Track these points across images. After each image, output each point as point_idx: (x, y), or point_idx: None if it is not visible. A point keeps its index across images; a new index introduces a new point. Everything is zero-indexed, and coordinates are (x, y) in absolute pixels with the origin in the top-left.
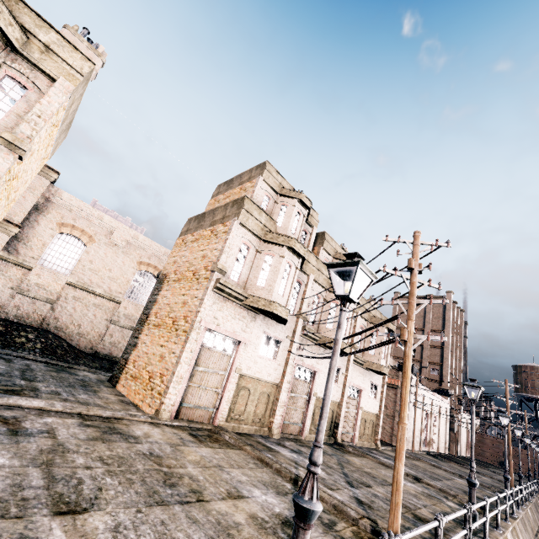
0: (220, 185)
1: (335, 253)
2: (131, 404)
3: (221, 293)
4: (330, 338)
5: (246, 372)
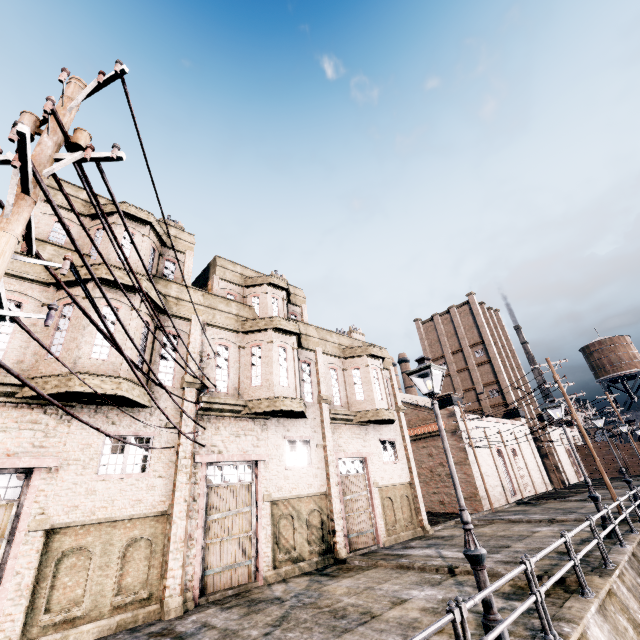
0: None
1: (245, 280)
2: None
3: None
4: (260, 399)
5: (66, 520)
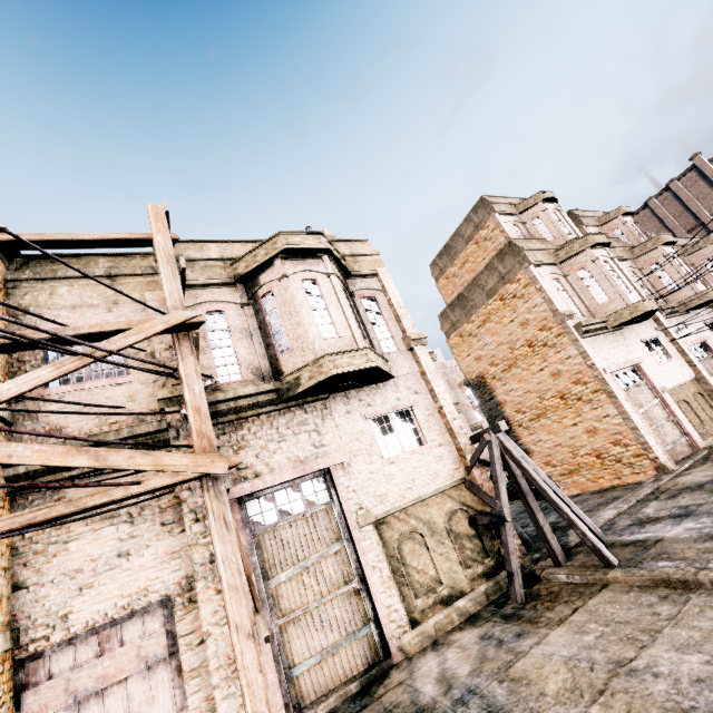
0: (433, 263)
1: (598, 221)
2: (609, 489)
3: (589, 335)
4: (688, 297)
5: (668, 387)
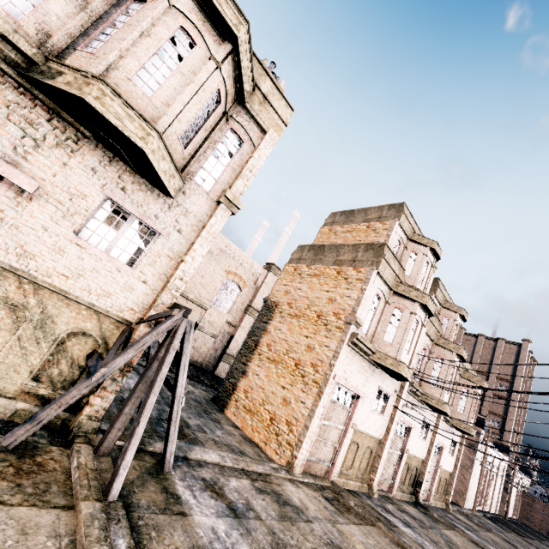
0: (334, 214)
1: (444, 302)
2: (253, 443)
3: (354, 347)
4: (433, 396)
5: (359, 427)
